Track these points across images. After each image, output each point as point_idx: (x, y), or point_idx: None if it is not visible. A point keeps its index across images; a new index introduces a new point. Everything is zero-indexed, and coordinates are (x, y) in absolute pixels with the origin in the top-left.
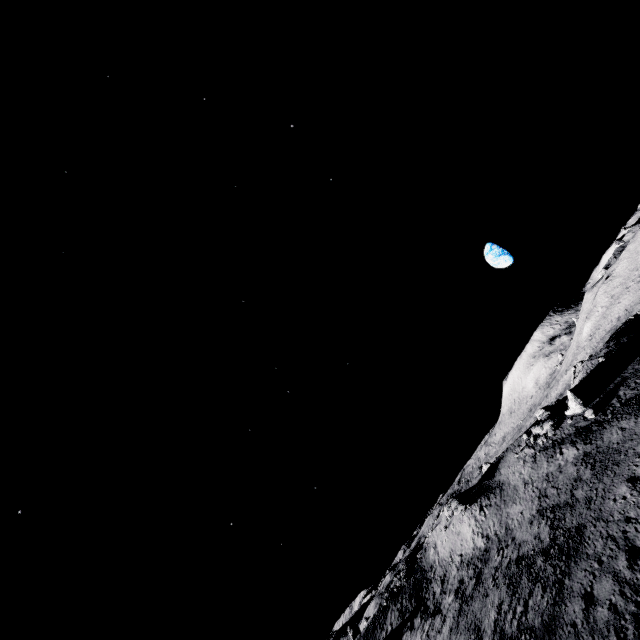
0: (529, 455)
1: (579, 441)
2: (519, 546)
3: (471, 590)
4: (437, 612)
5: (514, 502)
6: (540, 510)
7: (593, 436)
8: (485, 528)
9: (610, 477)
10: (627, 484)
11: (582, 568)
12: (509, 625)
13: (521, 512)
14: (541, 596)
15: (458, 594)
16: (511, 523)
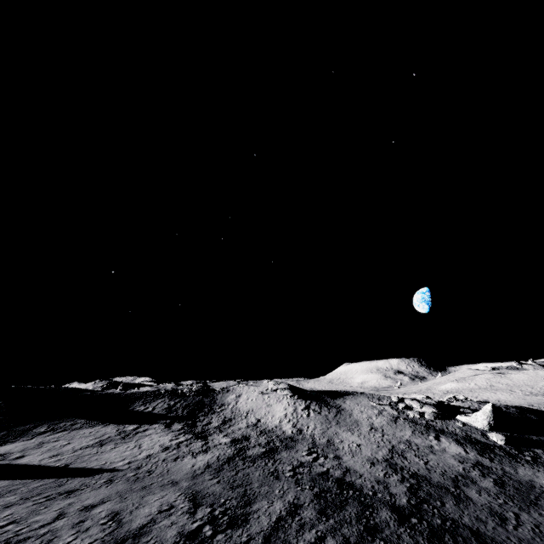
0: (389, 413)
1: (470, 447)
2: (347, 470)
3: (255, 454)
4: (202, 437)
5: (350, 431)
6: (391, 462)
7: (497, 457)
8: (302, 423)
9: None
10: None
11: None
12: None
13: (358, 444)
14: None
15: (236, 444)
16: (339, 443)
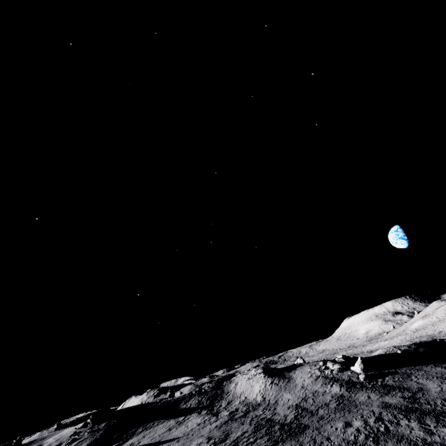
0: (316, 374)
1: (345, 387)
2: (274, 414)
3: (238, 417)
4: (216, 415)
5: (290, 392)
6: (298, 405)
7: (353, 389)
8: (266, 394)
9: (340, 415)
10: (344, 424)
11: (291, 443)
12: (242, 443)
13: (289, 399)
14: (265, 441)
15: (231, 414)
16: (280, 401)
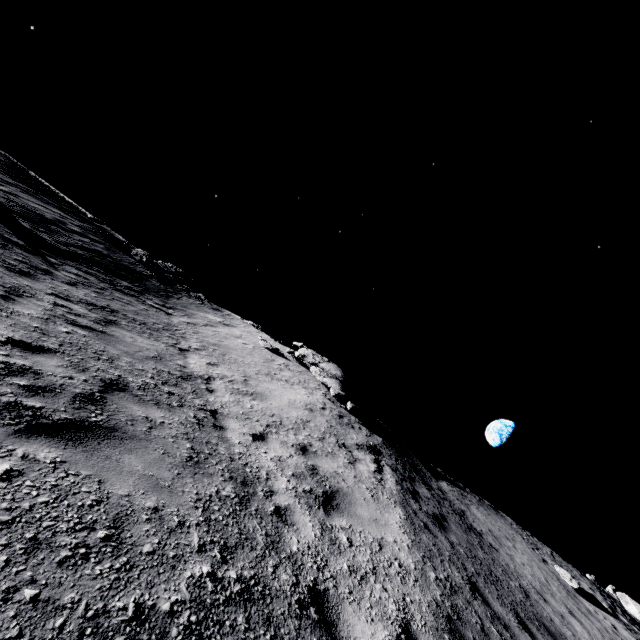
0: None
1: None
2: None
3: None
4: None
5: None
6: None
7: None
8: (352, 495)
9: None
10: None
11: None
12: None
13: None
14: None
15: None
16: None
